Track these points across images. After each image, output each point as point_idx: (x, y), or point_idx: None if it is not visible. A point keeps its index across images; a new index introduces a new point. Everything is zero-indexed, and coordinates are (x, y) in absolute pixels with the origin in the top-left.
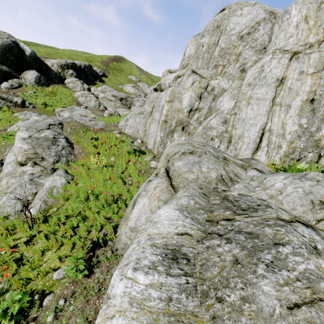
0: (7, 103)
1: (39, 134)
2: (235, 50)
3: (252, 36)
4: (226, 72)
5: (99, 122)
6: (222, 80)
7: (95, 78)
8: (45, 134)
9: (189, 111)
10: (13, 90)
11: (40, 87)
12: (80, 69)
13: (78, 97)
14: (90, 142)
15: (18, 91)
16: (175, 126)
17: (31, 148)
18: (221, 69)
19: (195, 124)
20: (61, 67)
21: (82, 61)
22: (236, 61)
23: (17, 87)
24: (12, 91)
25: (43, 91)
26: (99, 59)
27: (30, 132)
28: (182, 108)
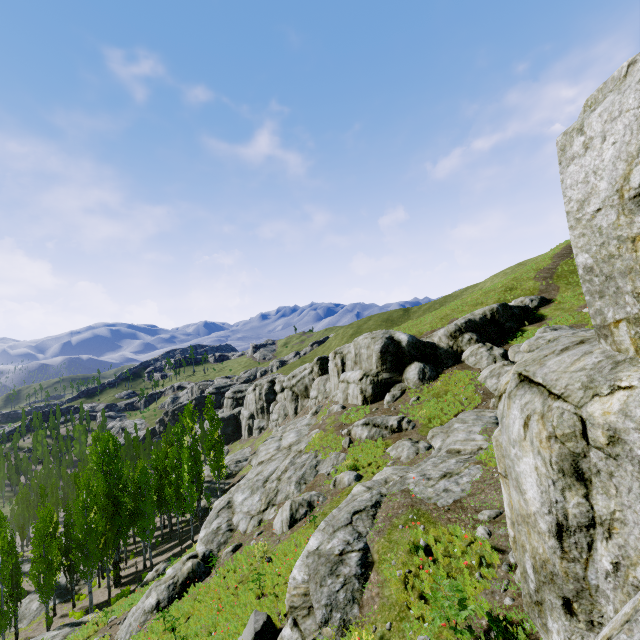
0: (382, 430)
1: (326, 544)
2: None
3: None
4: None
5: (463, 476)
6: None
7: (523, 318)
8: (332, 545)
9: (554, 532)
10: (395, 403)
11: (425, 384)
12: (482, 323)
13: (485, 380)
14: (403, 562)
15: (400, 403)
16: (536, 582)
17: (306, 578)
18: (632, 334)
19: (613, 596)
20: (450, 337)
21: (496, 298)
22: None
23: (400, 396)
24: (394, 405)
25: (429, 390)
26: (531, 274)
27: (323, 536)
28: (531, 513)
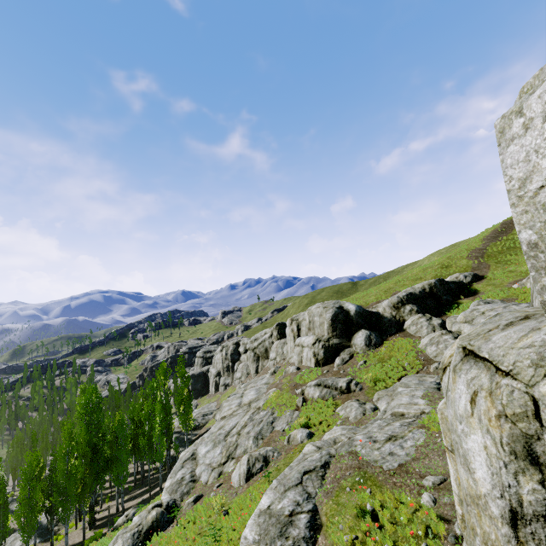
0: (332, 391)
1: (277, 503)
2: None
3: None
4: None
5: (407, 440)
6: None
7: (458, 292)
8: (282, 505)
9: (507, 518)
10: (344, 366)
11: (371, 350)
12: (422, 296)
13: (425, 347)
14: (350, 526)
15: (349, 366)
16: None
17: (257, 538)
18: None
19: None
20: (393, 307)
21: (433, 274)
22: None
23: (348, 359)
24: (343, 368)
25: (375, 355)
26: (464, 253)
27: (275, 495)
28: (481, 495)
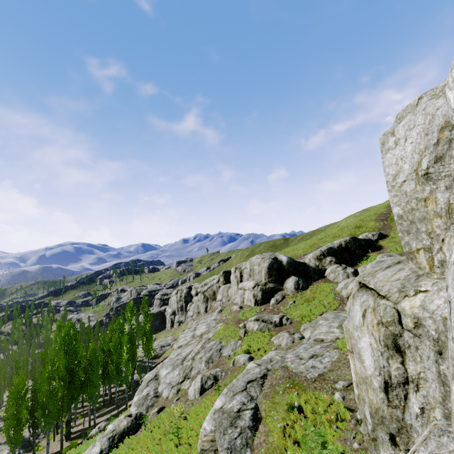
0: (268, 324)
1: (228, 404)
2: (430, 207)
3: (453, 156)
4: (442, 261)
5: (325, 357)
6: (436, 292)
7: (367, 247)
8: (232, 405)
9: (382, 388)
10: (277, 305)
11: (299, 292)
12: (339, 250)
13: (341, 290)
14: (282, 417)
15: (281, 305)
16: (372, 424)
17: (213, 429)
18: (427, 258)
19: (421, 430)
20: (317, 259)
21: (349, 233)
22: (451, 228)
23: (281, 300)
24: (277, 306)
25: (302, 296)
26: (372, 217)
27: (226, 398)
28: (368, 376)
